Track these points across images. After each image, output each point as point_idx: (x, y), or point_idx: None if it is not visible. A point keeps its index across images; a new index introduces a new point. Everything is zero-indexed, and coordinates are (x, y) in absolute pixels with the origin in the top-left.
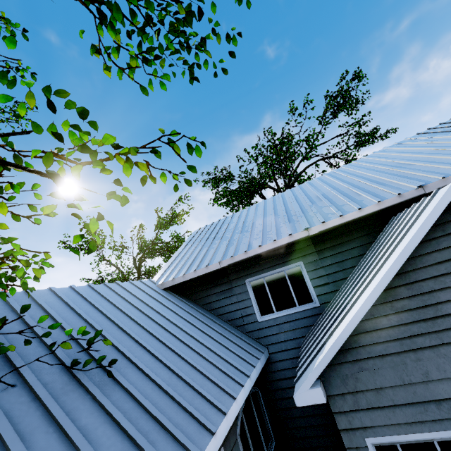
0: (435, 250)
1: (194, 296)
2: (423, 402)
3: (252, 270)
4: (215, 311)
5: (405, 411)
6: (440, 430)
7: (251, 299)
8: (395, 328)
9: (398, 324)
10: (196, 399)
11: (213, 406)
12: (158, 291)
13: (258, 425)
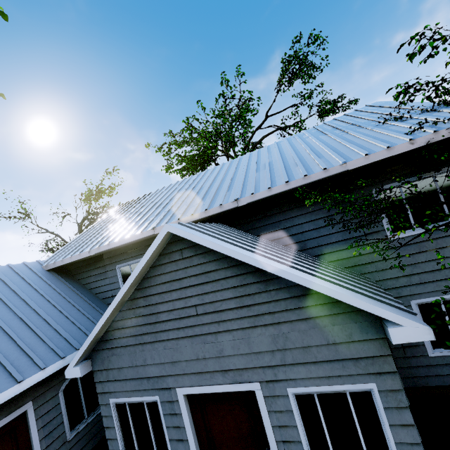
0: (163, 273)
1: (78, 276)
2: (141, 378)
3: (121, 258)
4: (94, 290)
5: (132, 383)
6: (147, 396)
7: (120, 283)
8: (134, 327)
9: (136, 325)
10: None
11: (12, 376)
12: (38, 273)
13: None
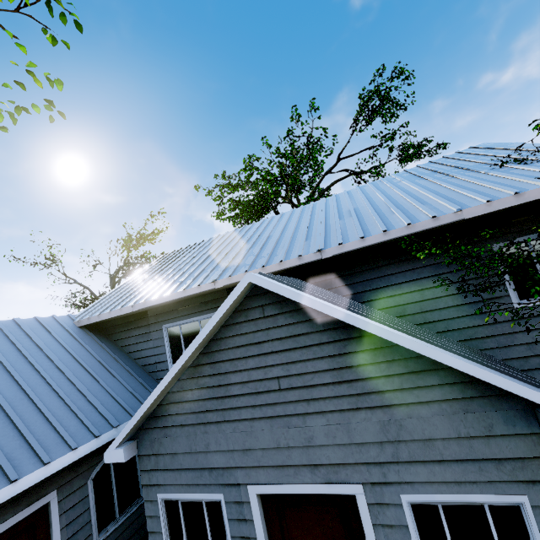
0: (237, 334)
1: (115, 336)
2: (201, 468)
3: (170, 316)
4: (133, 355)
5: (188, 475)
6: (207, 493)
7: (166, 347)
8: (196, 402)
9: (198, 399)
10: (20, 449)
11: (37, 456)
12: (69, 330)
13: (138, 469)
